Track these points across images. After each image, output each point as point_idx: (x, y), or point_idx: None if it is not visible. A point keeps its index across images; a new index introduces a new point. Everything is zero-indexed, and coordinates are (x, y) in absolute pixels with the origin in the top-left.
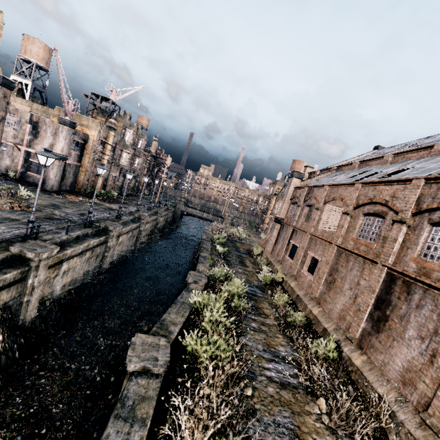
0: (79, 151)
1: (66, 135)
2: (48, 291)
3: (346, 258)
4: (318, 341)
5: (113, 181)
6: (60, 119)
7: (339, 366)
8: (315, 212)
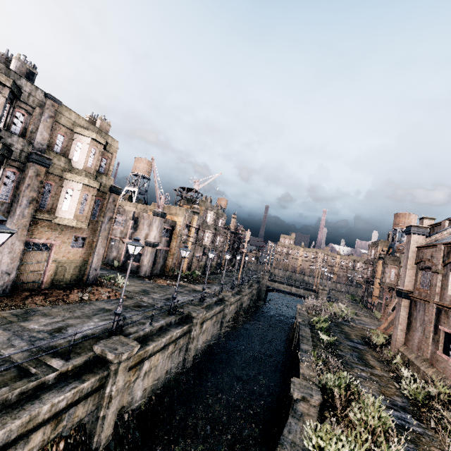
0: (168, 237)
1: (158, 225)
2: (127, 398)
3: None
4: None
5: (197, 261)
6: (154, 212)
7: None
8: None
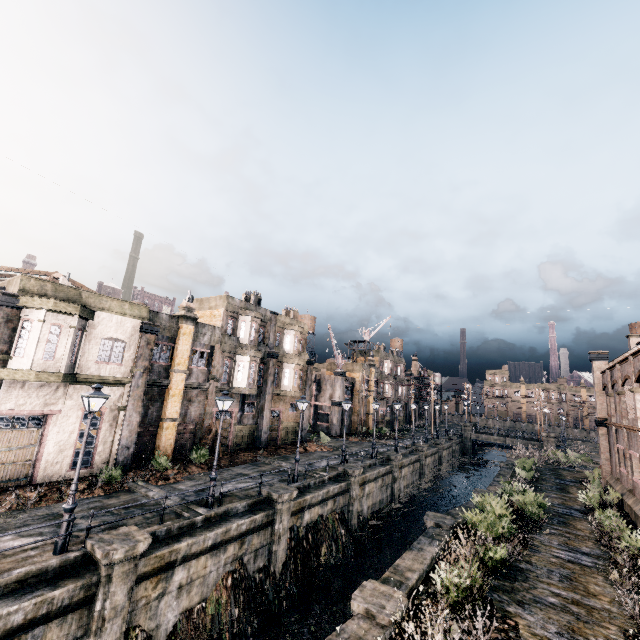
0: (350, 394)
1: (340, 384)
2: (360, 509)
3: None
4: (624, 534)
5: (382, 417)
6: (334, 372)
7: None
8: (619, 399)
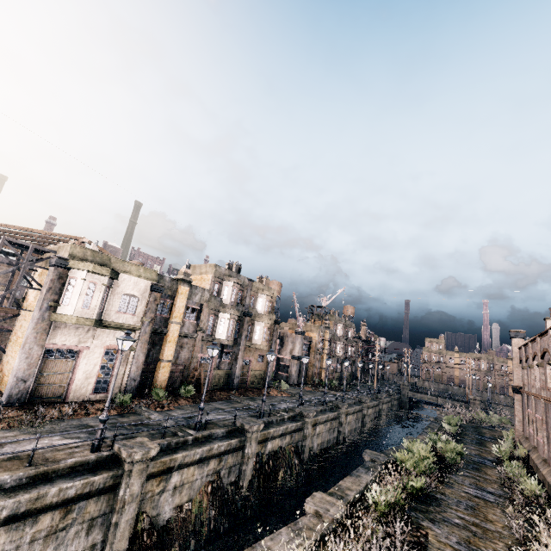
0: (307, 350)
1: (300, 341)
2: (311, 445)
3: (547, 408)
4: (522, 479)
5: (333, 372)
6: (296, 331)
7: (550, 504)
8: (529, 371)
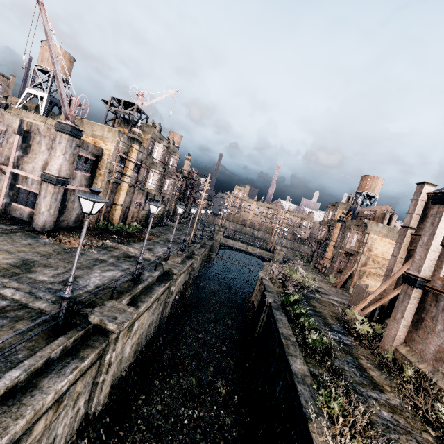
0: (88, 171)
1: (65, 148)
2: None
3: None
4: None
5: (137, 210)
6: (57, 124)
7: None
8: None
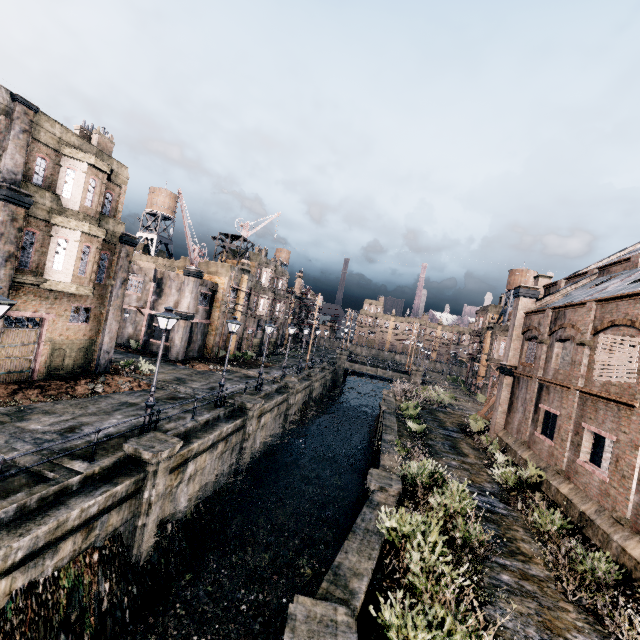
0: (207, 305)
1: (192, 288)
2: (169, 507)
3: None
4: None
5: (250, 338)
6: (185, 270)
7: None
8: (580, 351)
